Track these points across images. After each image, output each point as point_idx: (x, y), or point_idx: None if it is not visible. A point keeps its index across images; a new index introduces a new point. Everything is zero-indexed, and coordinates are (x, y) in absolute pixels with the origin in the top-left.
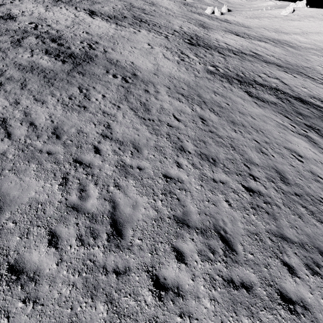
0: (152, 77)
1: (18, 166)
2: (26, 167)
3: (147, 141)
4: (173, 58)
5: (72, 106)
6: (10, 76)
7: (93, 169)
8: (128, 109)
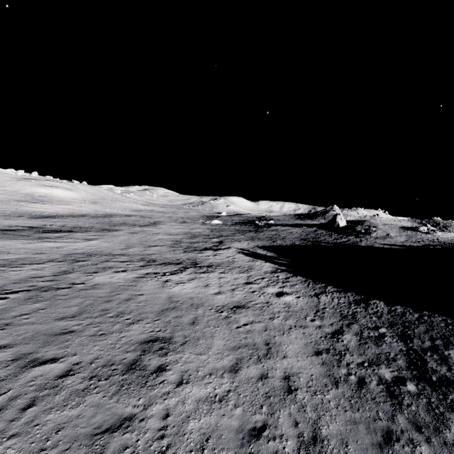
0: None
1: None
2: None
3: None
4: None
5: None
6: None
7: None
8: None
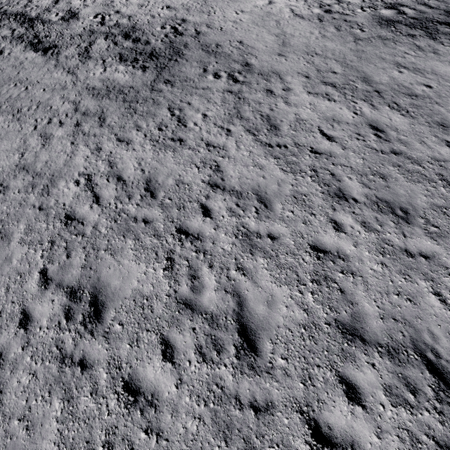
0: (275, 62)
1: (113, 243)
2: (122, 245)
3: (279, 186)
4: (310, 12)
5: (165, 142)
6: (85, 109)
7: (204, 243)
8: (243, 132)
